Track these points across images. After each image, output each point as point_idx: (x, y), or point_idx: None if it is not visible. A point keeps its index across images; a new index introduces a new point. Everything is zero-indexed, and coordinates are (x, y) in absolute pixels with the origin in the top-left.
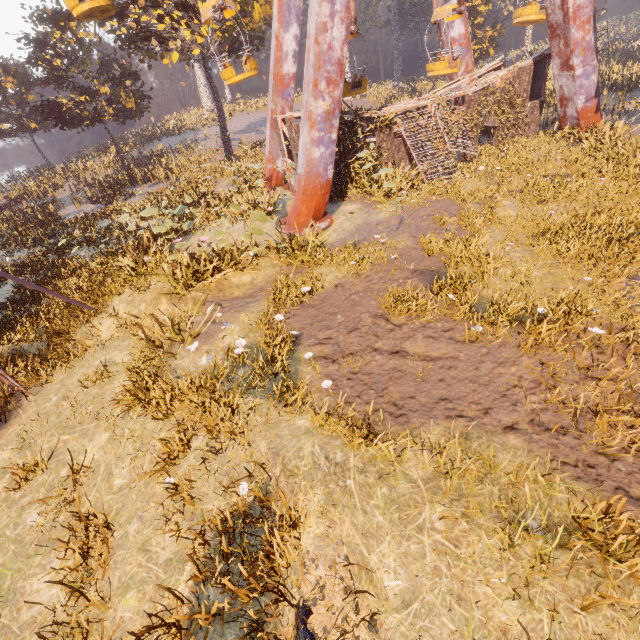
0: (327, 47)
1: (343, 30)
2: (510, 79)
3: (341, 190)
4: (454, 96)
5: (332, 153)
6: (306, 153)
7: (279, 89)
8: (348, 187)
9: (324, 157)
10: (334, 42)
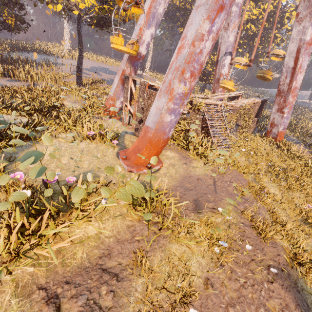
0: (199, 51)
1: (210, 45)
2: (252, 105)
3: None
4: (230, 104)
5: (176, 120)
6: (160, 115)
7: (132, 59)
8: None
9: (172, 122)
10: (204, 50)
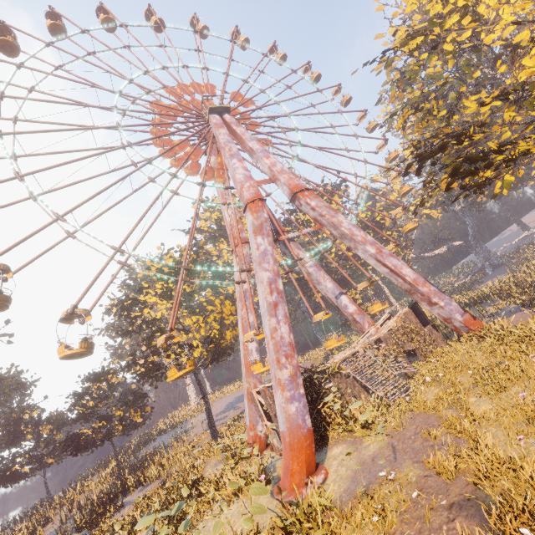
0: (280, 338)
1: (287, 327)
2: (402, 320)
3: (322, 435)
4: (373, 339)
5: (304, 404)
6: (284, 411)
7: (250, 372)
8: (326, 430)
9: (299, 409)
10: (283, 334)
